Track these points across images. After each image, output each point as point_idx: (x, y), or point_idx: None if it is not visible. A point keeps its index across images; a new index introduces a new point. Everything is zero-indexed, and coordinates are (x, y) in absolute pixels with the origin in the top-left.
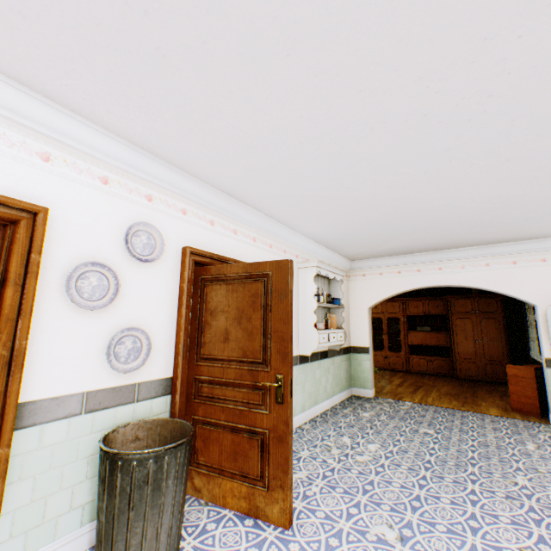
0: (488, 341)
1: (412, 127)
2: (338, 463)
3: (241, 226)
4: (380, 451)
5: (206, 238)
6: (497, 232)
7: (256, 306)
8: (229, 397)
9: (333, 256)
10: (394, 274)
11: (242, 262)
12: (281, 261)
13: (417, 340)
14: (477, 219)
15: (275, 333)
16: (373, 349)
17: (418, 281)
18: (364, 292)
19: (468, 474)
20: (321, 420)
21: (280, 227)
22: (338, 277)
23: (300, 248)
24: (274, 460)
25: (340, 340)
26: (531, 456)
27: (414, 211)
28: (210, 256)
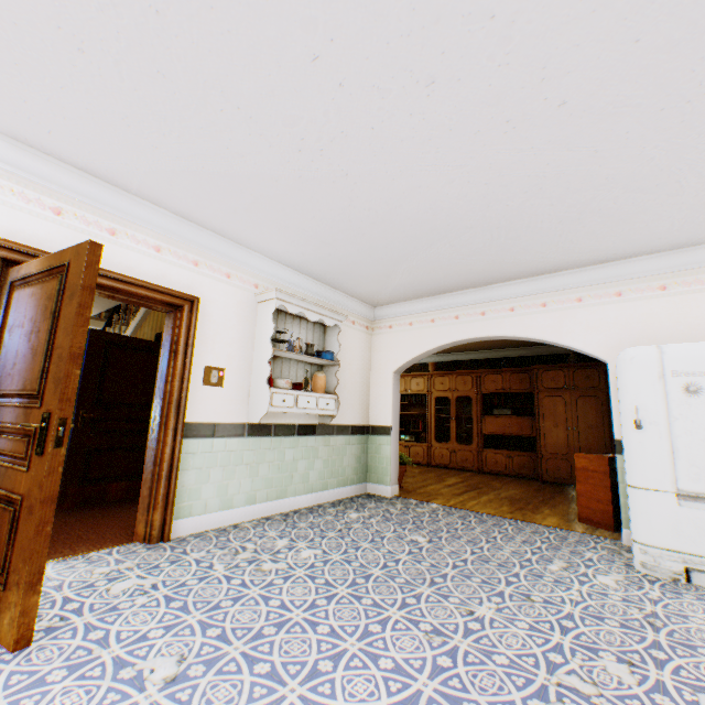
0: (586, 429)
1: (215, 2)
2: (226, 570)
3: (129, 227)
4: (311, 559)
5: (41, 231)
6: (539, 249)
7: (48, 313)
8: (1, 449)
9: (337, 295)
10: (427, 323)
11: (117, 273)
12: (83, 244)
13: (494, 428)
14: (488, 221)
15: (57, 351)
16: (439, 440)
17: (456, 331)
18: (390, 350)
19: (408, 596)
20: (279, 518)
21: (214, 238)
22: (331, 321)
23: (262, 275)
24: (20, 542)
25: (326, 409)
26: (541, 579)
27: (380, 204)
28: (40, 255)
